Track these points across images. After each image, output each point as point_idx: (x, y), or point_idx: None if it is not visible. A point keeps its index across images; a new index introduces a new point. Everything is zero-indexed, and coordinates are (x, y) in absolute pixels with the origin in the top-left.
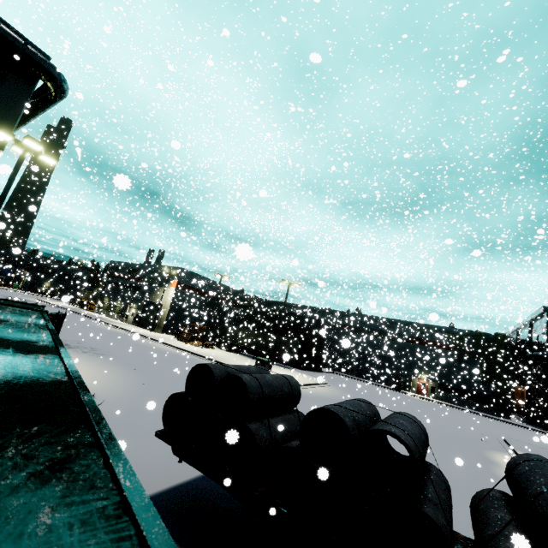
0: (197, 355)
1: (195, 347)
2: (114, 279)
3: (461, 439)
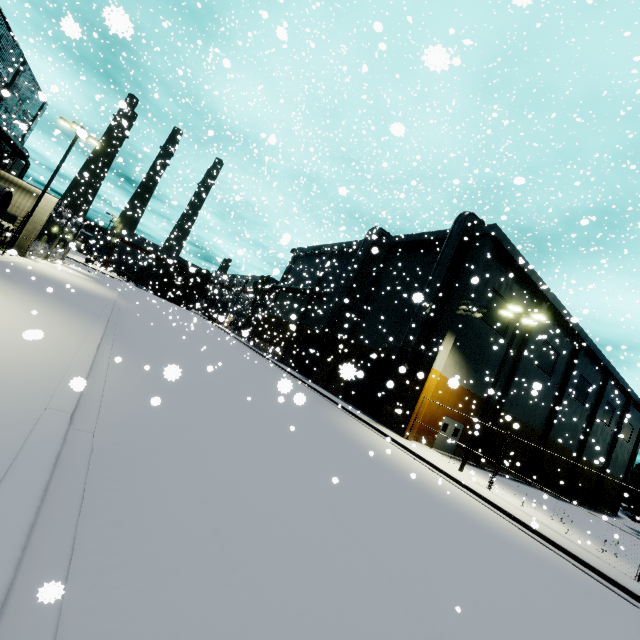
0: None
1: None
2: None
3: None
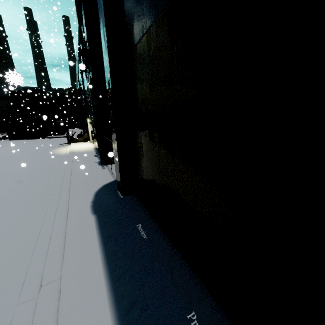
0: None
1: None
2: None
3: None
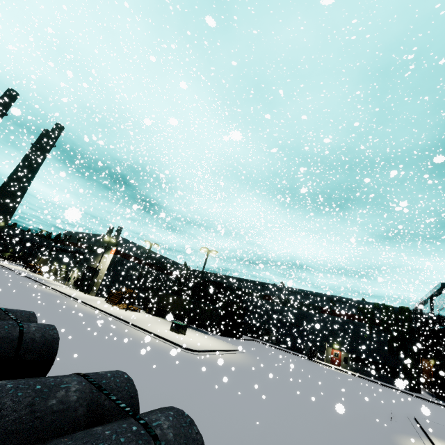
0: (113, 317)
1: (119, 309)
2: (64, 246)
3: (368, 419)
